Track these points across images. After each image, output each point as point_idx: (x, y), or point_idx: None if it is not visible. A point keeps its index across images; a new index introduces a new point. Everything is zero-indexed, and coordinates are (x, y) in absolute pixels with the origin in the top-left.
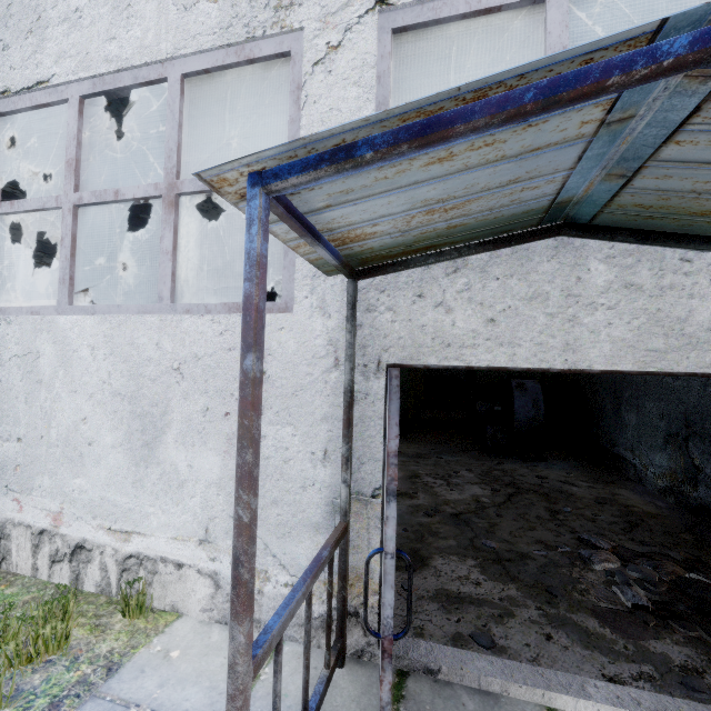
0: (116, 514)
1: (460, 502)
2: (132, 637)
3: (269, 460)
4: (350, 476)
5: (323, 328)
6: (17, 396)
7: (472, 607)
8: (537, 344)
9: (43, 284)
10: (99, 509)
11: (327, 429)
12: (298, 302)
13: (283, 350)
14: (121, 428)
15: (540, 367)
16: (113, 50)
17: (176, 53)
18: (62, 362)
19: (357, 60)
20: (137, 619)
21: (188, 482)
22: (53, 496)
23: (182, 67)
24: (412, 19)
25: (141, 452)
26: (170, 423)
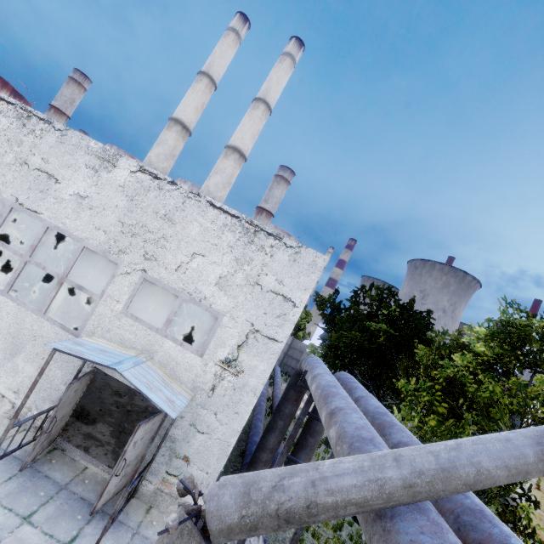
0: None
1: (138, 406)
2: None
3: (49, 377)
4: None
5: None
6: None
7: (94, 440)
8: None
9: None
10: None
11: (70, 376)
12: (81, 337)
13: None
14: (6, 345)
15: (129, 385)
16: (67, 222)
17: (86, 239)
18: None
19: (131, 281)
20: None
21: (20, 372)
22: None
23: (86, 244)
24: (150, 279)
25: (9, 356)
26: (24, 352)
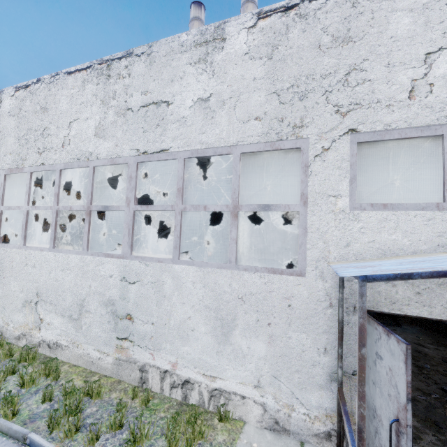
0: (207, 367)
1: None
2: (229, 433)
3: (293, 349)
4: (342, 364)
5: (323, 286)
6: (151, 302)
7: None
8: (444, 308)
9: (85, 201)
10: (198, 363)
11: (326, 337)
12: (308, 272)
13: (300, 295)
14: (210, 324)
15: (446, 319)
16: (204, 138)
17: (238, 143)
18: (177, 288)
19: (339, 157)
20: (225, 423)
21: (247, 355)
22: (172, 354)
23: (241, 149)
24: (368, 138)
25: (221, 337)
26: (237, 325)
